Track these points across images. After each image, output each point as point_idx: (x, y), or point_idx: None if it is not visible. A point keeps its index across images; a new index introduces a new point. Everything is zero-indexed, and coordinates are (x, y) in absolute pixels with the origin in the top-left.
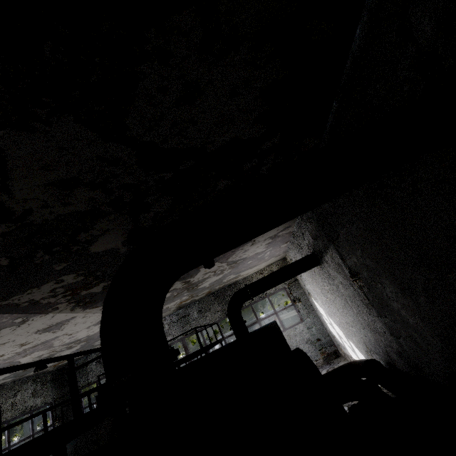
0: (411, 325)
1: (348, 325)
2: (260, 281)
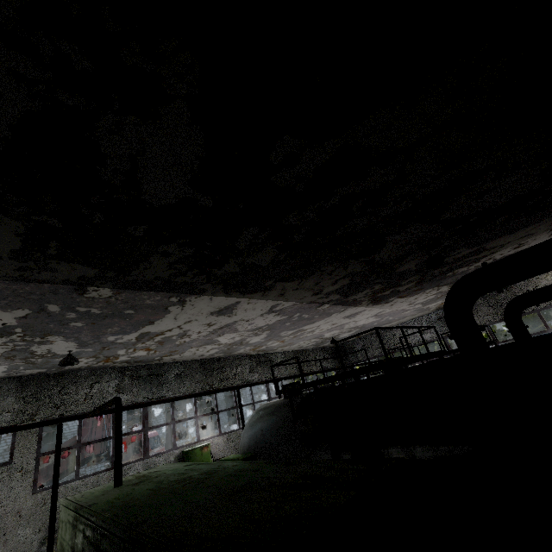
0: None
1: None
2: (548, 287)
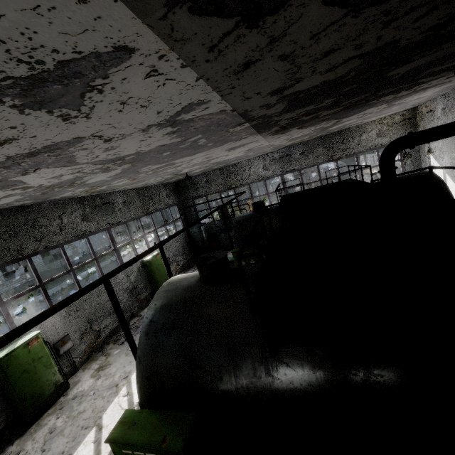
0: None
1: None
2: (431, 131)
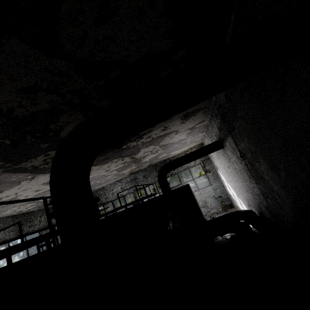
0: (274, 191)
1: (238, 188)
2: (180, 158)
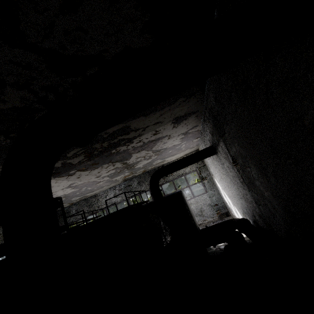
0: (266, 197)
1: (233, 196)
2: (172, 164)
